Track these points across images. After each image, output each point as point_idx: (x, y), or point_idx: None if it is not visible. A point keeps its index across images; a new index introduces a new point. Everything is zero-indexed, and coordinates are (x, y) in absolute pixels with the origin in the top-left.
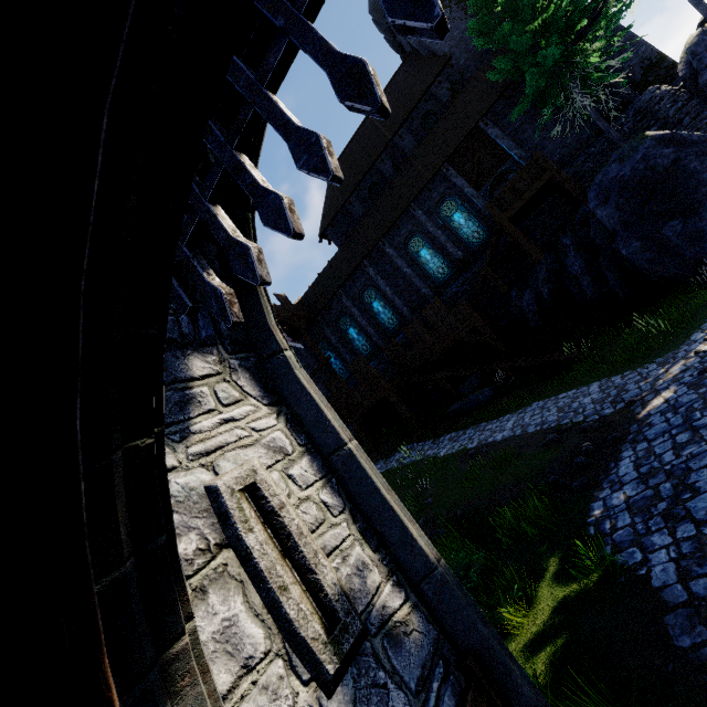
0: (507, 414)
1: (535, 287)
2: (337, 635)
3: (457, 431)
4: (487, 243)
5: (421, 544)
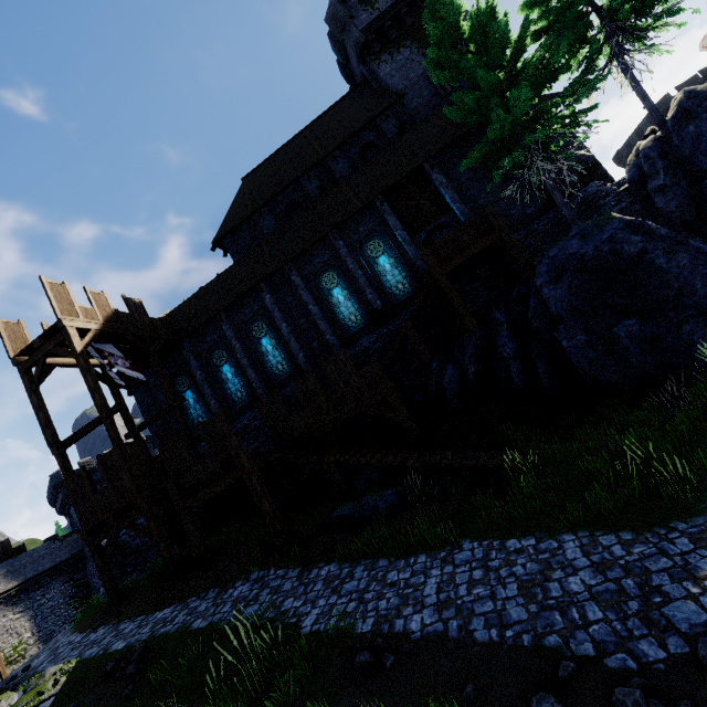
0: (422, 554)
1: (459, 362)
2: None
3: (341, 562)
4: (412, 299)
5: None
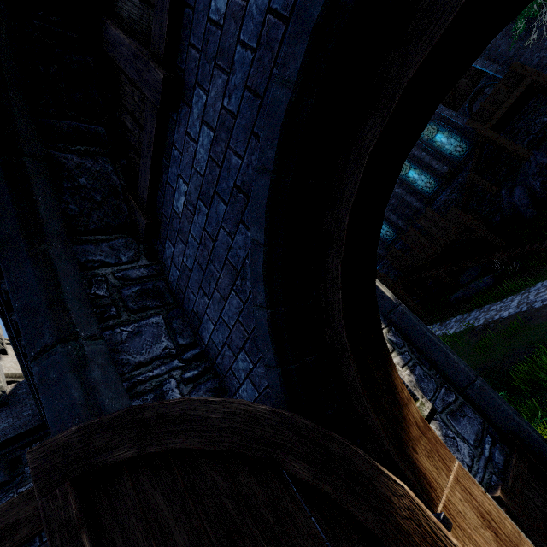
0: (510, 296)
1: (525, 183)
2: (419, 406)
3: (462, 314)
4: (471, 153)
5: (461, 365)
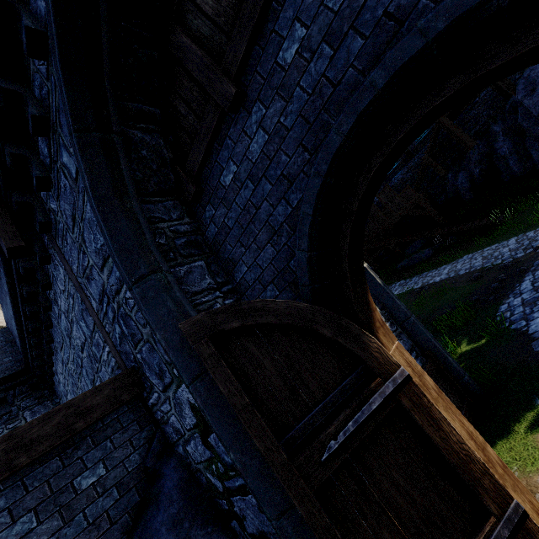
0: (443, 265)
1: (468, 169)
2: None
3: (405, 279)
4: (428, 137)
5: (402, 307)
